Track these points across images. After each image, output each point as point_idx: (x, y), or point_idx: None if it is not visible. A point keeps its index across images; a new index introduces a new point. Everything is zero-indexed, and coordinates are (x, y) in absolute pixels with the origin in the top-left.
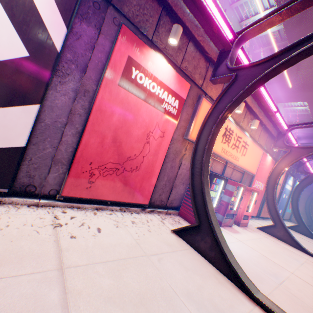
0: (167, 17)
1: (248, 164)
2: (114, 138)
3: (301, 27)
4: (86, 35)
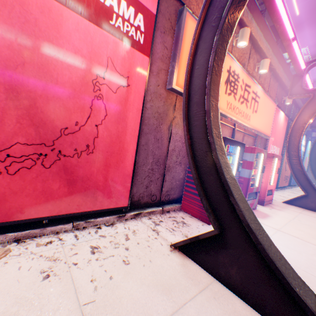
0: None
1: (261, 124)
2: (11, 89)
3: None
4: None
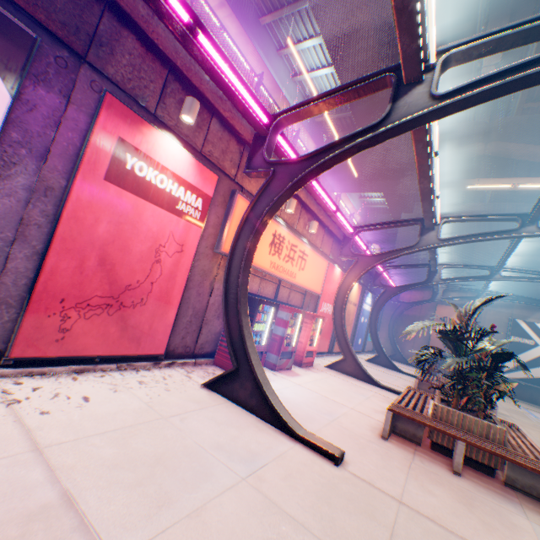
0: (177, 83)
1: (310, 281)
2: (102, 258)
3: (365, 100)
4: (46, 105)
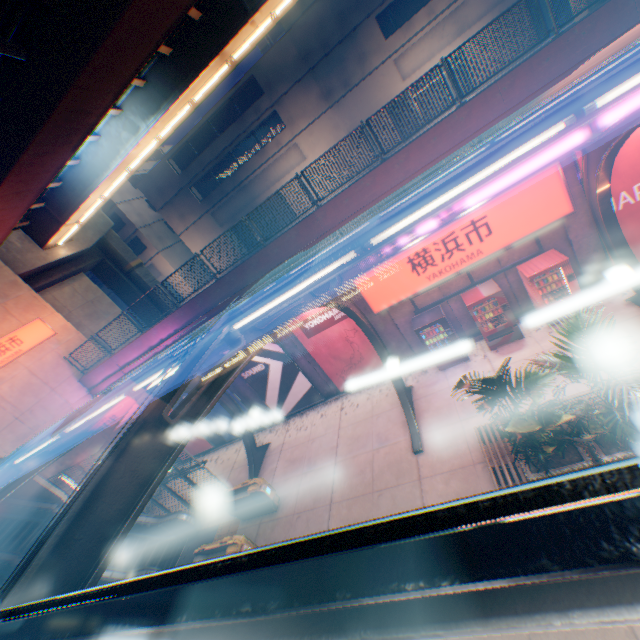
0: None
1: (522, 226)
2: (333, 357)
3: None
4: (281, 336)
